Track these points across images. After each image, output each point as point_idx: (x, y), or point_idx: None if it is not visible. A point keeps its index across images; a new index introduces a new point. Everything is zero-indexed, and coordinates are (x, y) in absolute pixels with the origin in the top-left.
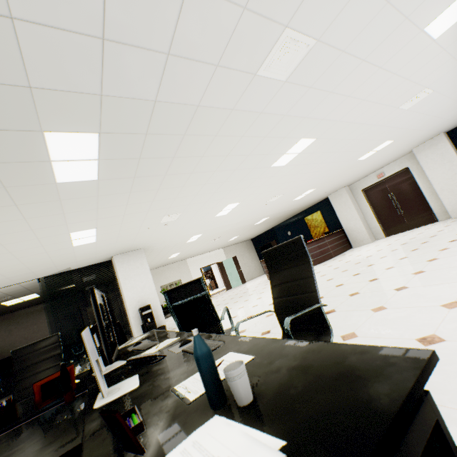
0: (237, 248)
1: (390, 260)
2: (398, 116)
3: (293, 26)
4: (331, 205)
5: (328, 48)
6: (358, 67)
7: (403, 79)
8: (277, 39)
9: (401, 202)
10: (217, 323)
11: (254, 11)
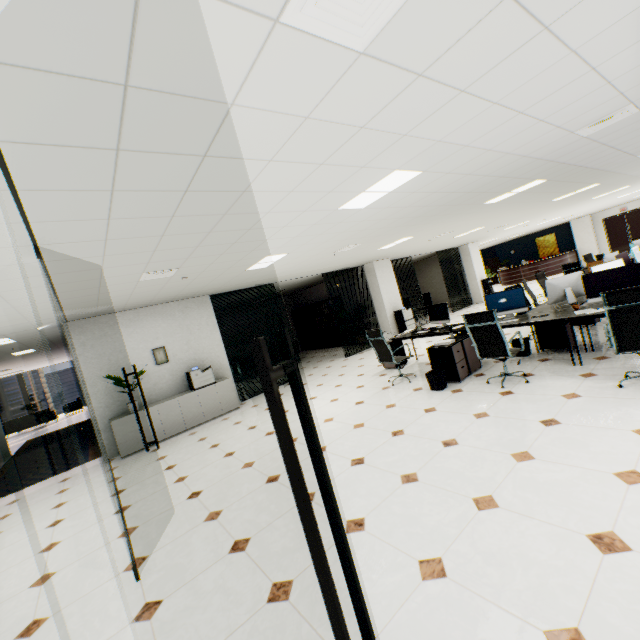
0: None
1: None
2: None
3: None
4: (568, 229)
5: None
6: None
7: None
8: None
9: (633, 232)
10: None
11: None
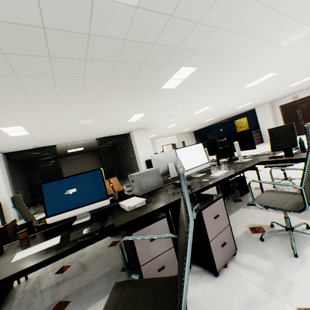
0: (184, 136)
1: None
2: None
3: (308, 25)
4: (255, 114)
5: None
6: None
7: None
8: (297, 30)
9: (304, 116)
10: None
11: (297, 21)
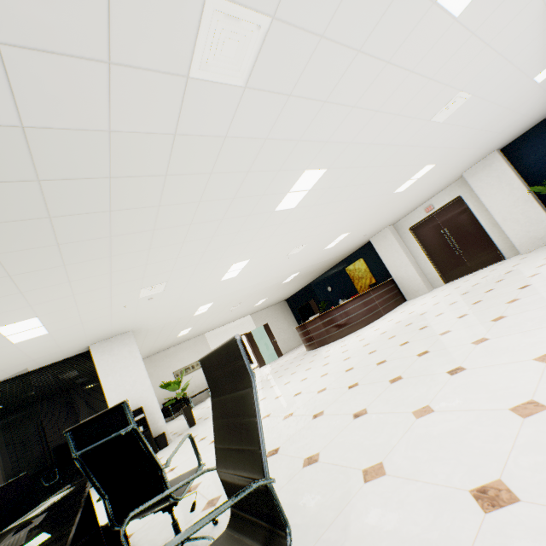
0: (269, 312)
1: (446, 320)
2: (433, 132)
3: None
4: (375, 250)
5: (295, 31)
6: (353, 62)
7: (425, 79)
8: (200, 15)
9: (458, 239)
10: (159, 474)
11: None
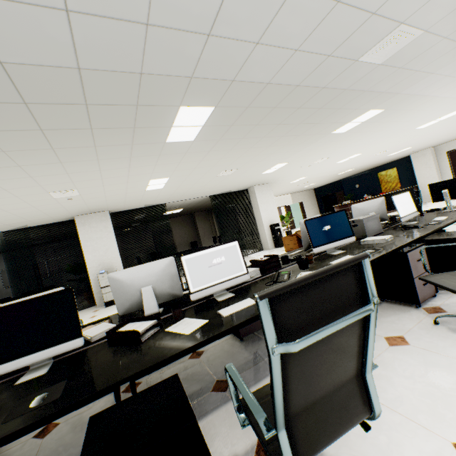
0: (301, 195)
1: None
2: None
3: None
4: (410, 163)
5: None
6: None
7: None
8: None
9: None
10: None
11: None
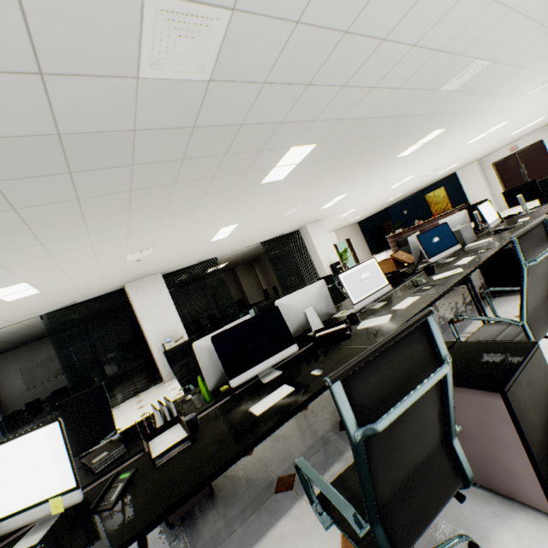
0: (346, 231)
1: None
2: None
3: None
4: (457, 180)
5: None
6: None
7: None
8: None
9: (530, 173)
10: None
11: None
